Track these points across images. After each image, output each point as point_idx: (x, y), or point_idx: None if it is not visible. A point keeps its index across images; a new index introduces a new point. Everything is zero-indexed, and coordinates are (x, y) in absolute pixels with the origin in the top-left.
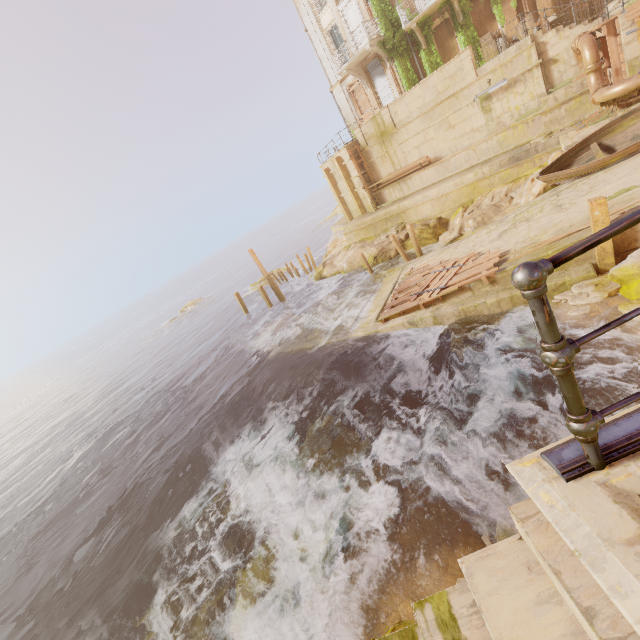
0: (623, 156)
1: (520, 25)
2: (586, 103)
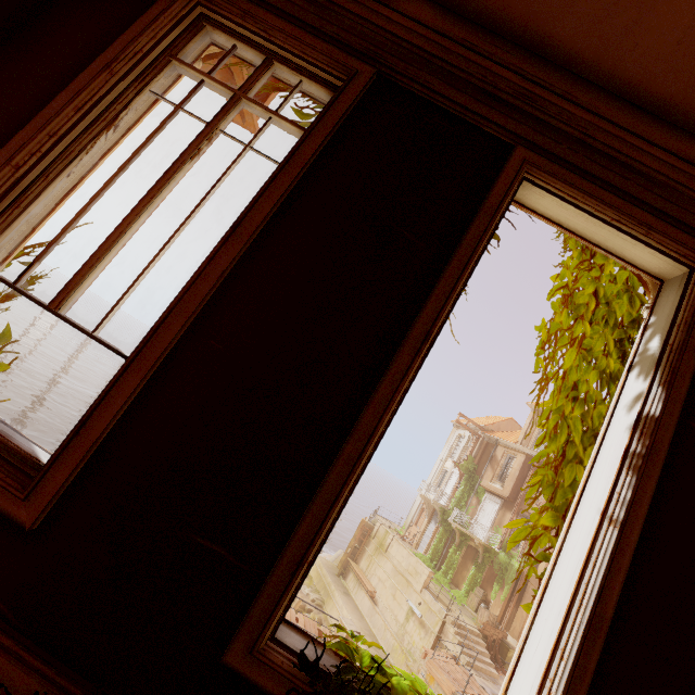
0: None
1: (483, 610)
2: None
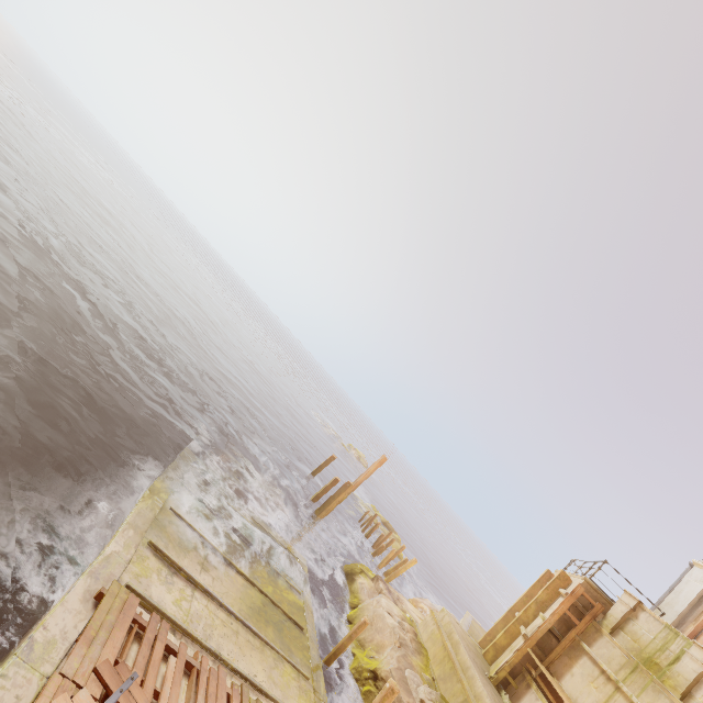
0: None
1: None
2: None
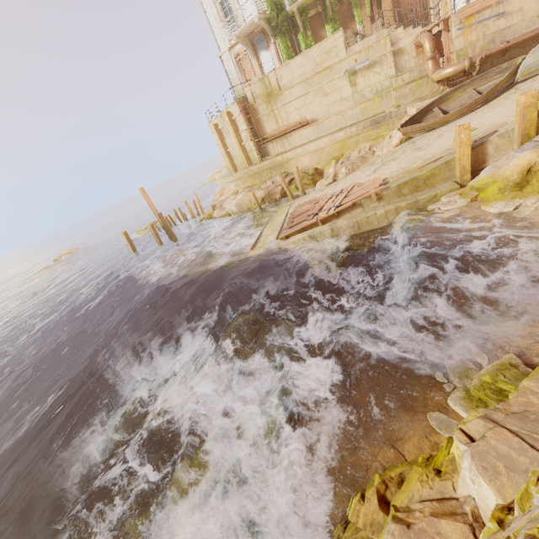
0: (458, 115)
1: (374, 25)
2: (423, 86)
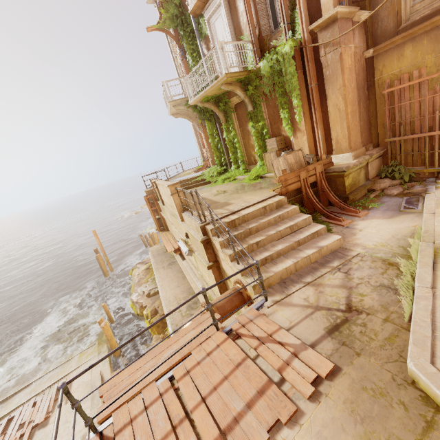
0: None
1: (276, 162)
2: None
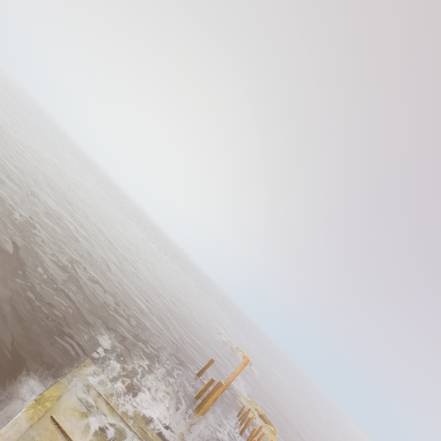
0: None
1: None
2: None
